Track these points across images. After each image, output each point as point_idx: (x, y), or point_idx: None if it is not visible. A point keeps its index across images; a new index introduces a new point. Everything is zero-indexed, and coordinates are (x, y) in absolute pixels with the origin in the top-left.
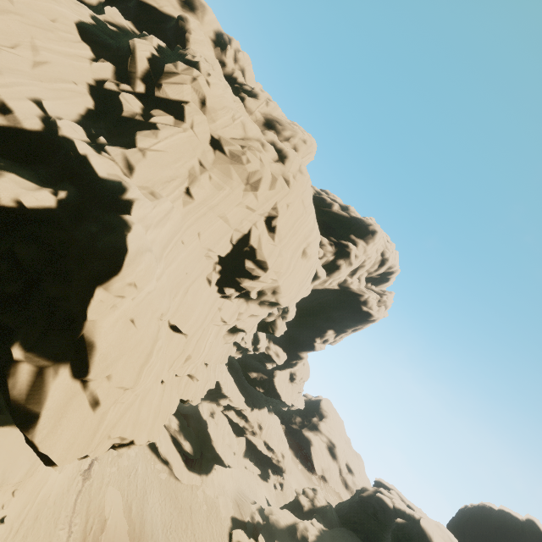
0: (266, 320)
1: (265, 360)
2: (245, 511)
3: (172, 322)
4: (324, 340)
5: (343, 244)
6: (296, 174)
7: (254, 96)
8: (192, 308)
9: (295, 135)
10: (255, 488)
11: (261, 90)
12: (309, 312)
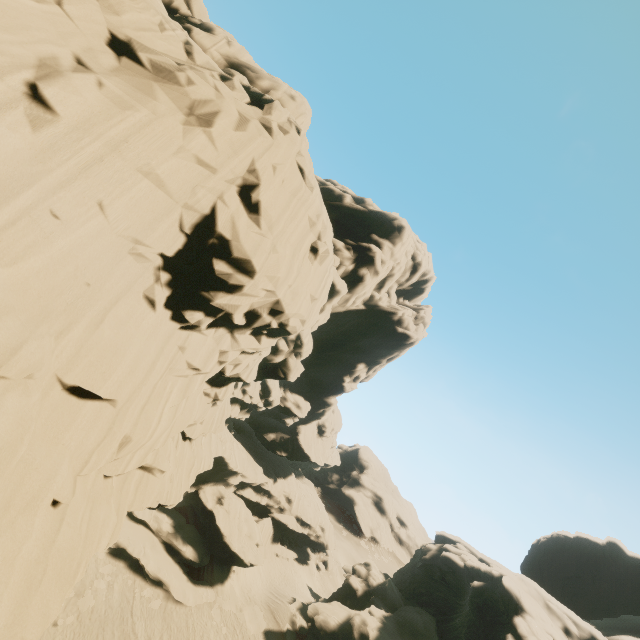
0: (273, 361)
1: (283, 415)
2: (281, 616)
3: (68, 381)
4: (355, 378)
5: (364, 247)
6: (283, 125)
7: (207, 31)
8: (117, 351)
9: (278, 88)
10: (292, 578)
11: (218, 27)
12: (331, 344)
